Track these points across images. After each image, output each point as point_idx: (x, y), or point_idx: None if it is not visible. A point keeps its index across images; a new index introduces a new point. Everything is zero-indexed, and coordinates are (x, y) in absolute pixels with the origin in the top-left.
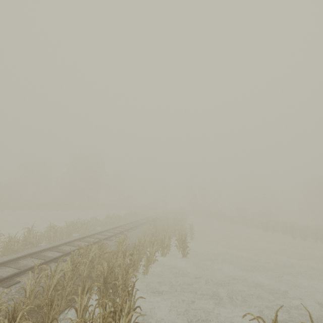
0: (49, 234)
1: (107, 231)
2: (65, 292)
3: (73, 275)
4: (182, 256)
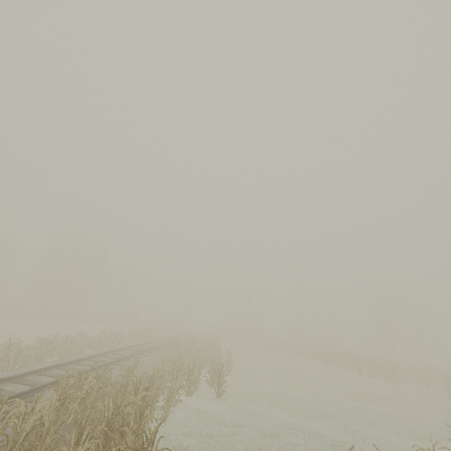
0: (5, 357)
1: (104, 355)
2: (41, 446)
3: (57, 418)
4: (217, 396)
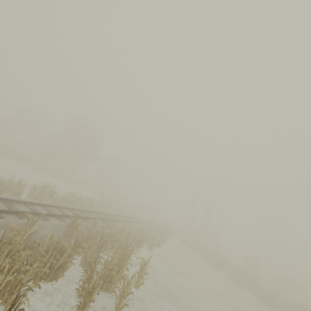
0: None
1: None
2: None
3: None
4: None
